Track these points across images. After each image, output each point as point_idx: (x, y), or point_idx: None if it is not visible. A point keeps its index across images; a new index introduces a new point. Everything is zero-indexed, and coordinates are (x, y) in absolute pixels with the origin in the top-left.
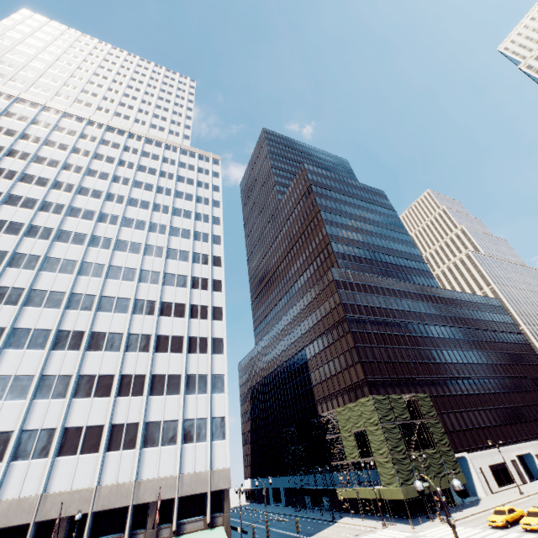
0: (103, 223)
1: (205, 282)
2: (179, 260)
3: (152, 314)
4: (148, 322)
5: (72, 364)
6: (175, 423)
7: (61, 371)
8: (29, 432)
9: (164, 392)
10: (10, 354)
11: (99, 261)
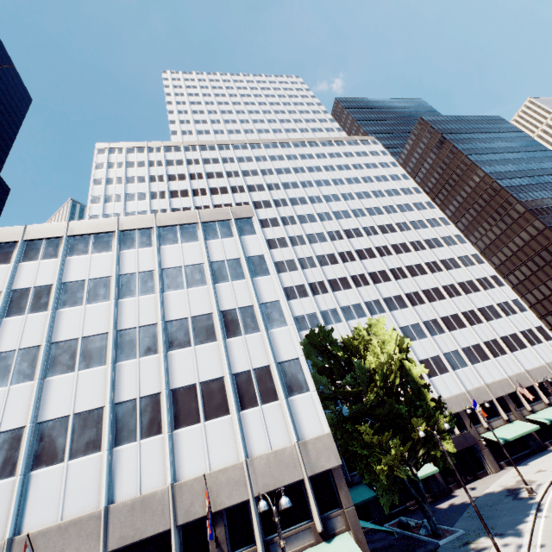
0: (358, 217)
1: (450, 239)
2: (422, 228)
3: (441, 271)
4: (444, 276)
5: (430, 312)
6: (515, 335)
7: (428, 317)
8: (446, 354)
9: (492, 318)
10: (395, 314)
11: (381, 244)
